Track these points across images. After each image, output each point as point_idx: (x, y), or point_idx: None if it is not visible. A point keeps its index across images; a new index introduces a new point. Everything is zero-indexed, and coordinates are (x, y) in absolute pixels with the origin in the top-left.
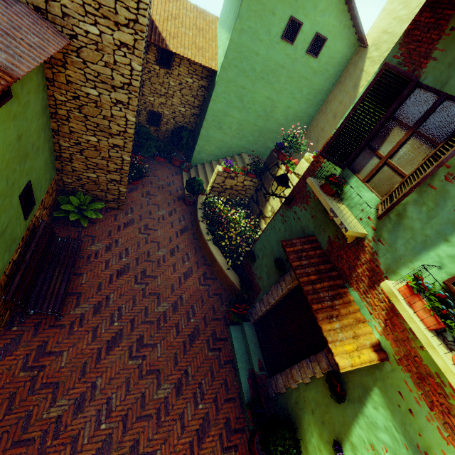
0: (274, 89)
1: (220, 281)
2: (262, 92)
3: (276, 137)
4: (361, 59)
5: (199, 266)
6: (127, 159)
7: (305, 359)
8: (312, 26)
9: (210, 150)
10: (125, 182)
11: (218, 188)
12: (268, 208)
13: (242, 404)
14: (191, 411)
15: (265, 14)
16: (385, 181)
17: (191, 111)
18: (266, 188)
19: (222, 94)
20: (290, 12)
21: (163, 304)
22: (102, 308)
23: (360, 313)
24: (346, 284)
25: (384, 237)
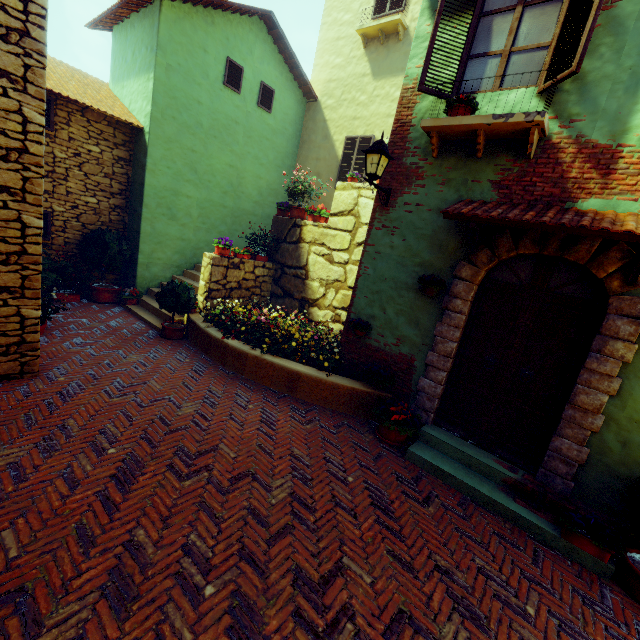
0: (235, 153)
1: (326, 408)
2: (220, 156)
3: (256, 222)
4: (317, 112)
5: (274, 402)
6: (36, 225)
7: (588, 357)
8: (254, 74)
9: (166, 258)
10: (36, 289)
11: (219, 290)
12: (314, 286)
13: (553, 550)
14: (534, 635)
15: (195, 50)
16: (526, 68)
17: (109, 201)
18: (294, 264)
19: (163, 161)
20: (225, 53)
21: (275, 484)
22: (132, 581)
23: (620, 213)
24: (567, 204)
25: (577, 112)
